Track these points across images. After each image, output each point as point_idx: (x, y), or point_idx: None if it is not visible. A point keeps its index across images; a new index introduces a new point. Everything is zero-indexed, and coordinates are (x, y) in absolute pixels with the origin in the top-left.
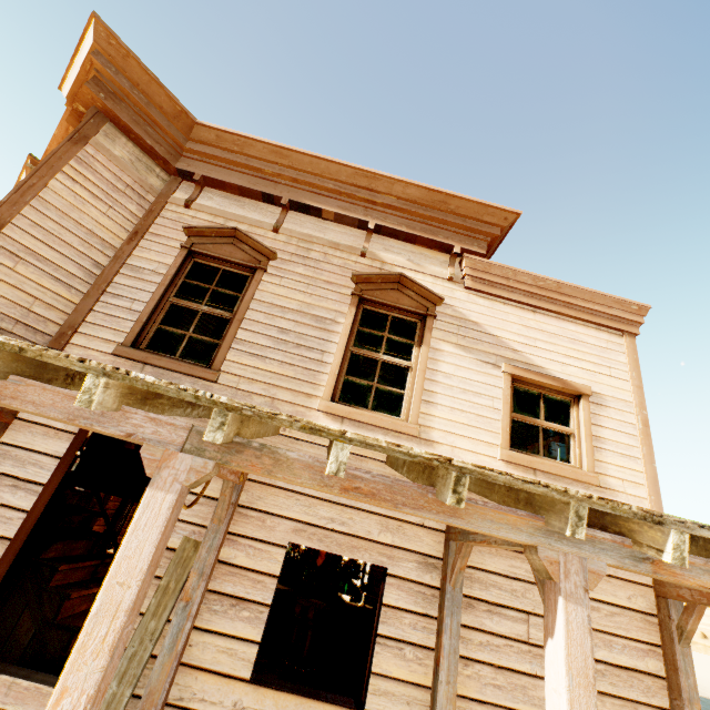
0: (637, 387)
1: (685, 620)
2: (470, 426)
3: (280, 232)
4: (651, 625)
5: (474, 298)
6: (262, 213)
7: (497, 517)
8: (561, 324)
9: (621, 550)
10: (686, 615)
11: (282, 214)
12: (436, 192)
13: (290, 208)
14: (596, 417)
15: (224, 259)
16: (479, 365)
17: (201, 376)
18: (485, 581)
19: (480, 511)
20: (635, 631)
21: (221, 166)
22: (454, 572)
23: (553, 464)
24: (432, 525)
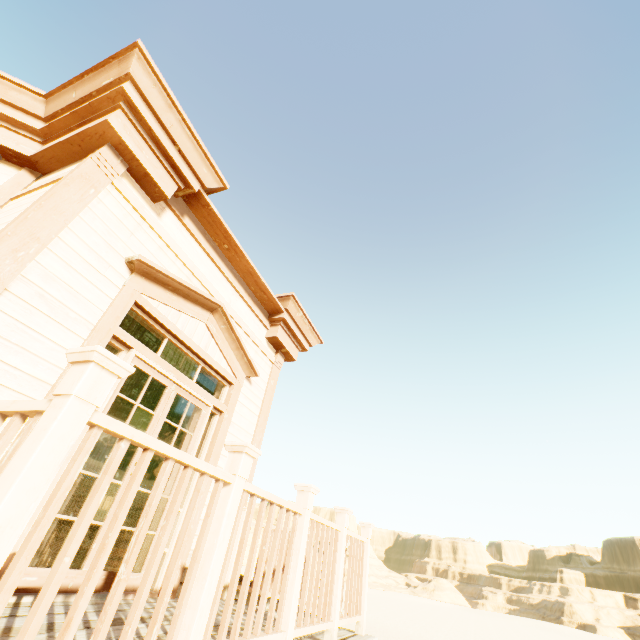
0: None
1: None
2: None
3: None
4: None
5: None
6: None
7: None
8: None
9: None
10: None
11: None
12: None
13: None
14: None
15: None
16: None
17: None
18: None
19: None
20: None
21: None
22: None
23: None
24: None
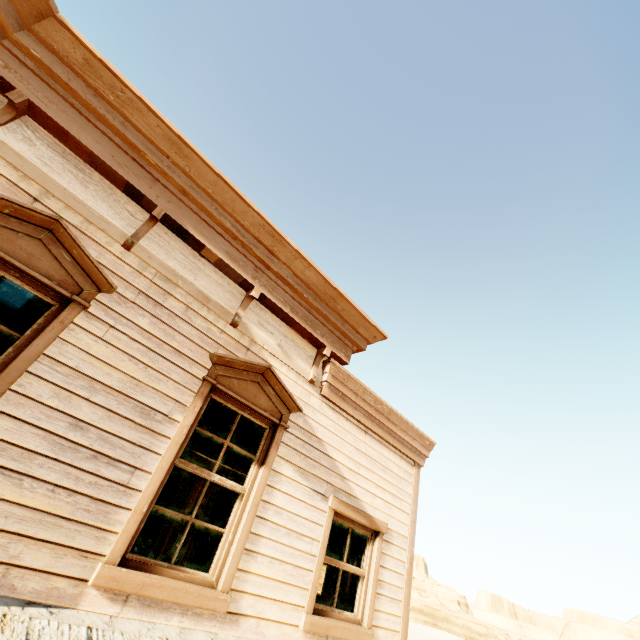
0: (413, 522)
1: None
2: (285, 583)
3: (133, 251)
4: None
5: (325, 409)
6: (115, 208)
7: None
8: (381, 449)
9: None
10: None
11: (146, 225)
12: (332, 286)
13: (161, 220)
14: (383, 557)
15: (12, 262)
16: (311, 496)
17: None
18: None
19: None
20: None
21: (72, 105)
22: None
23: (344, 625)
24: None
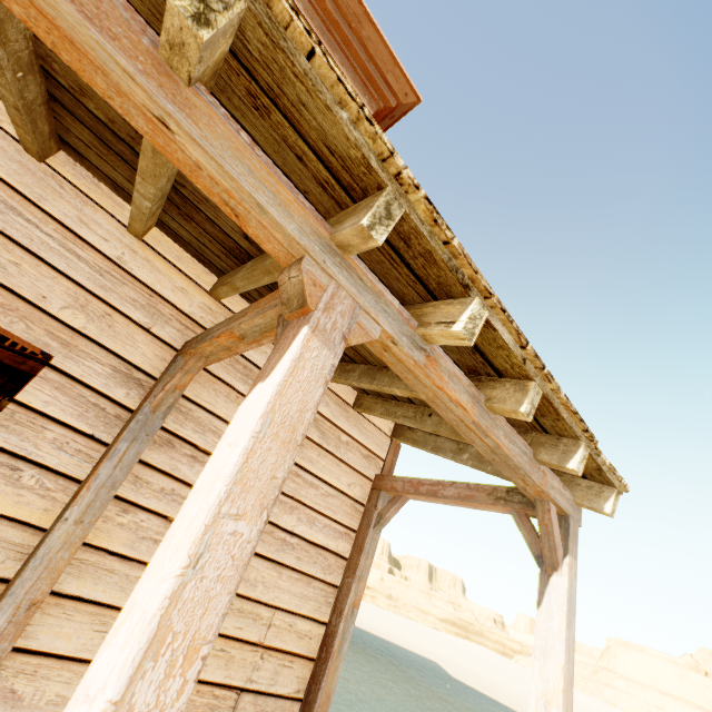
0: None
1: (387, 509)
2: None
3: None
4: (357, 512)
5: None
6: None
7: (263, 175)
8: None
9: (404, 326)
10: (390, 504)
11: None
12: None
13: None
14: None
15: None
16: None
17: None
18: (205, 424)
19: (238, 146)
20: (341, 515)
21: None
22: (164, 390)
23: None
24: (163, 335)
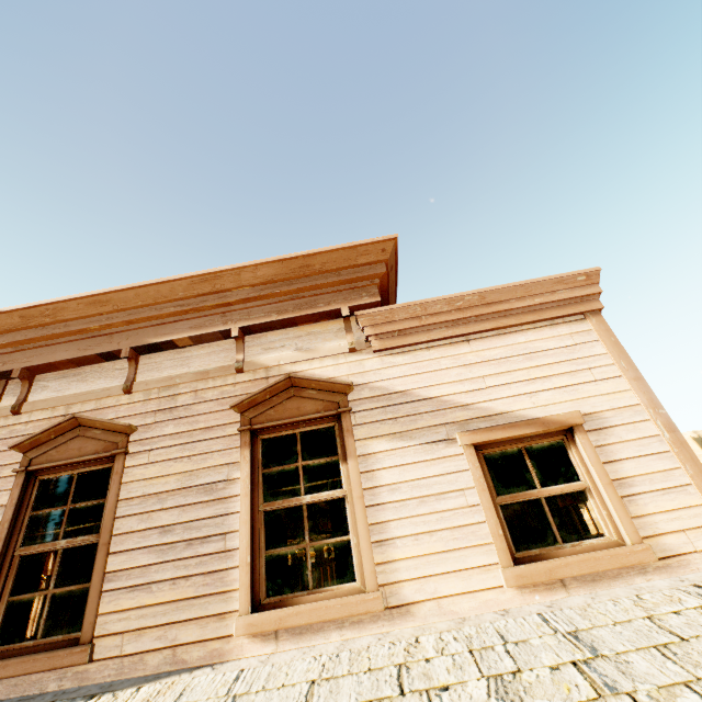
0: (635, 380)
1: None
2: (450, 551)
3: (133, 391)
4: None
5: (390, 360)
6: (109, 376)
7: None
8: (506, 340)
9: None
10: None
11: (131, 367)
12: (291, 259)
13: (139, 353)
14: (605, 450)
15: (72, 462)
16: (428, 450)
17: (66, 665)
18: None
19: None
20: None
21: (42, 346)
22: None
23: (580, 558)
24: None
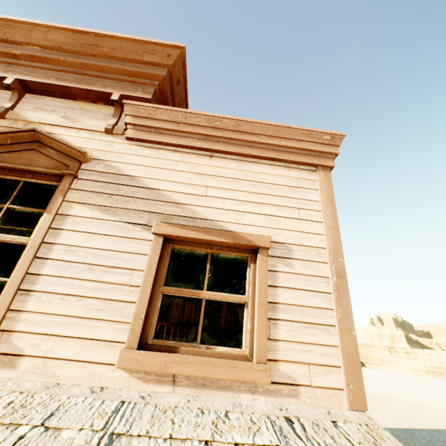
0: (331, 228)
1: None
2: (87, 319)
3: None
4: None
5: (137, 150)
6: None
7: None
8: (243, 166)
9: None
10: None
11: None
12: (83, 34)
13: None
14: (276, 276)
15: None
16: (123, 228)
17: None
18: None
19: None
20: None
21: None
22: None
23: (200, 361)
24: None
